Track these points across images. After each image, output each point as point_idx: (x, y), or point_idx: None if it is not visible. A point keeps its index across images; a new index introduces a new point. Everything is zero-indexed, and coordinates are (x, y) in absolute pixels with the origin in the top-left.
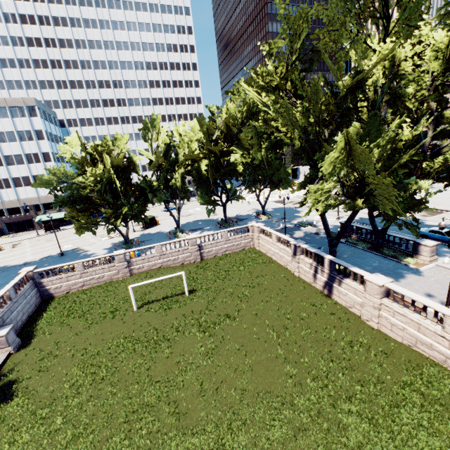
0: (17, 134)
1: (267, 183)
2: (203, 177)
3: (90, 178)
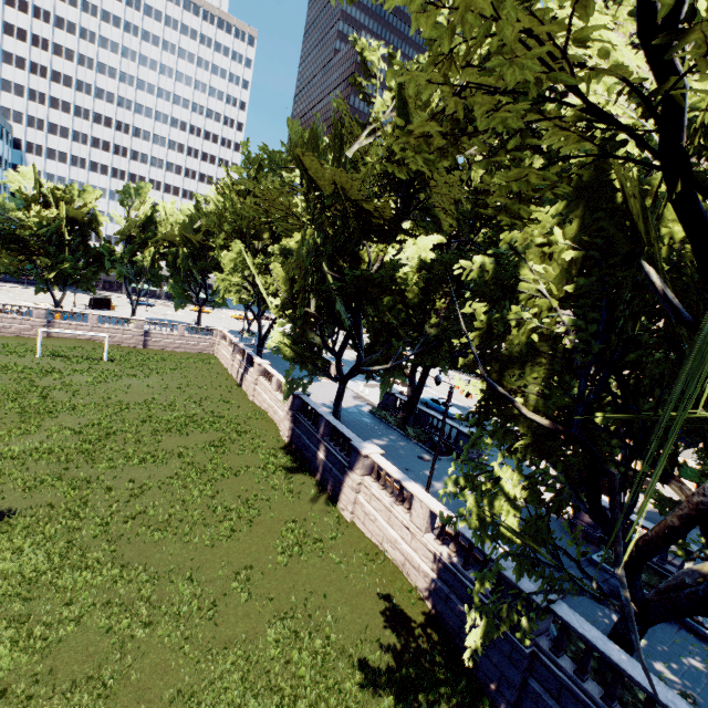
0: None
1: None
2: (179, 265)
3: (35, 219)
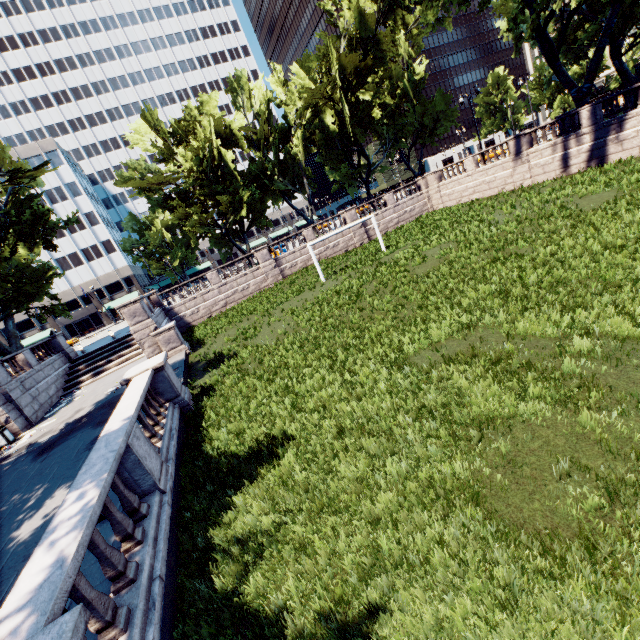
0: (45, 196)
1: (416, 137)
2: (332, 136)
3: (185, 164)
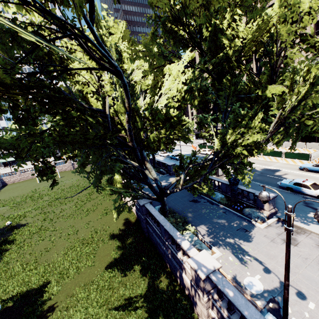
0: None
1: None
2: None
3: None
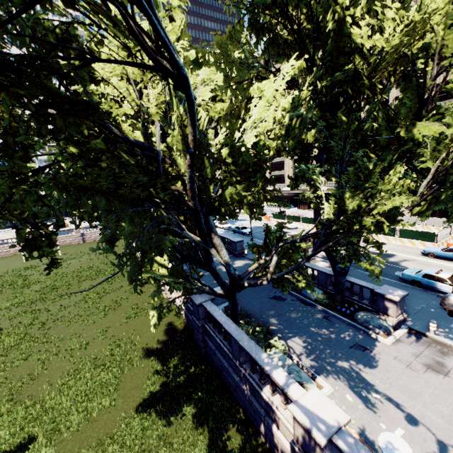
0: None
1: None
2: None
3: None
